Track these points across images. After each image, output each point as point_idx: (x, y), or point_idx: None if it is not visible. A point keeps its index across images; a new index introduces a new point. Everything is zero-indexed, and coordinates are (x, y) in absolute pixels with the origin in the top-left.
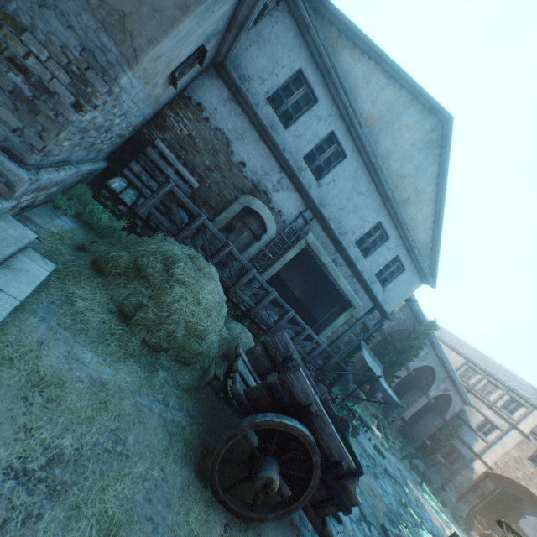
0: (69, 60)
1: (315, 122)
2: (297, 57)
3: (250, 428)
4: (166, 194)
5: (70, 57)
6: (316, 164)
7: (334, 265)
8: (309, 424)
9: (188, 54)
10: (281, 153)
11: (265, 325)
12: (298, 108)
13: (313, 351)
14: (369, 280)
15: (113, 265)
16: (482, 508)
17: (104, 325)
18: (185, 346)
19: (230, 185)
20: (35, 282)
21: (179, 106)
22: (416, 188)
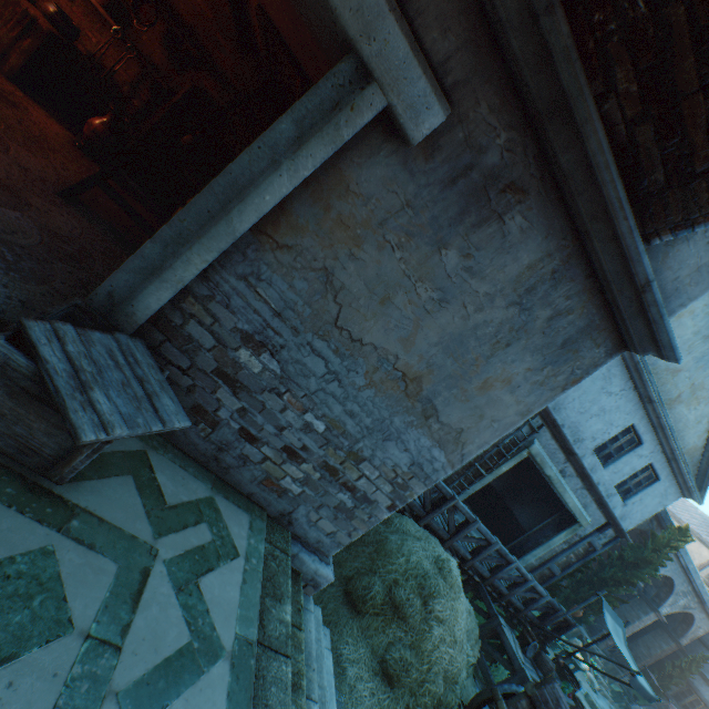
0: (395, 474)
1: None
2: None
3: None
4: None
5: (398, 471)
6: None
7: (560, 476)
8: None
9: None
10: None
11: (477, 573)
12: None
13: (532, 603)
14: (605, 492)
15: (371, 604)
16: None
17: (373, 697)
18: (442, 699)
19: None
20: (332, 685)
21: None
22: (692, 383)
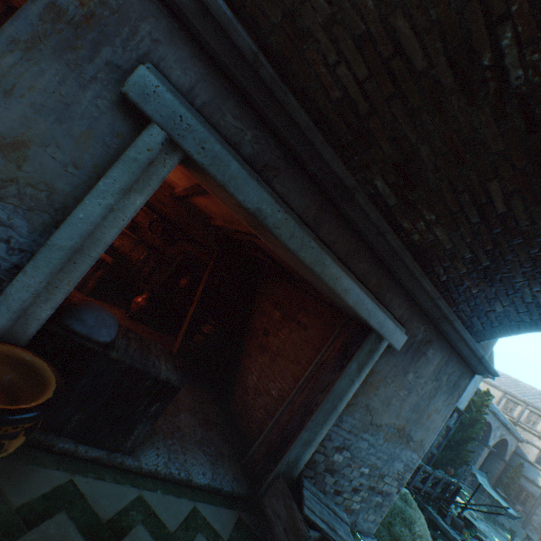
0: (398, 474)
1: None
2: None
3: None
4: None
5: (399, 472)
6: None
7: None
8: None
9: None
10: None
11: None
12: None
13: (436, 485)
14: None
15: None
16: None
17: None
18: None
19: None
20: None
21: None
22: None
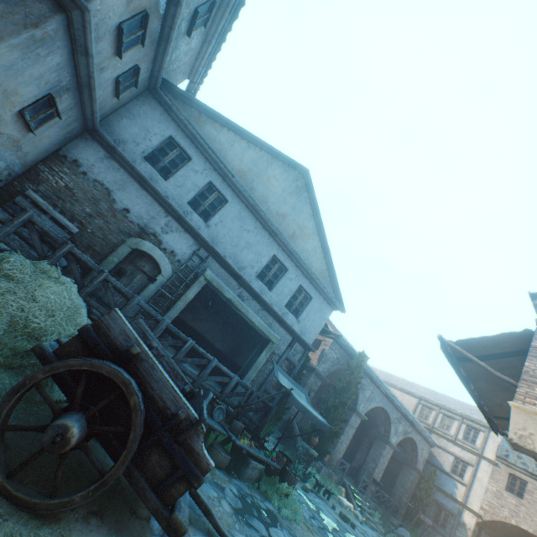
0: None
1: (192, 175)
2: (166, 128)
3: (44, 374)
4: (24, 222)
5: None
6: (202, 209)
7: (241, 300)
8: (134, 372)
9: (33, 96)
10: (164, 198)
11: None
12: (175, 165)
13: (226, 387)
14: (281, 312)
15: None
16: None
17: None
18: (8, 344)
19: (115, 230)
20: None
21: (54, 162)
22: (298, 224)
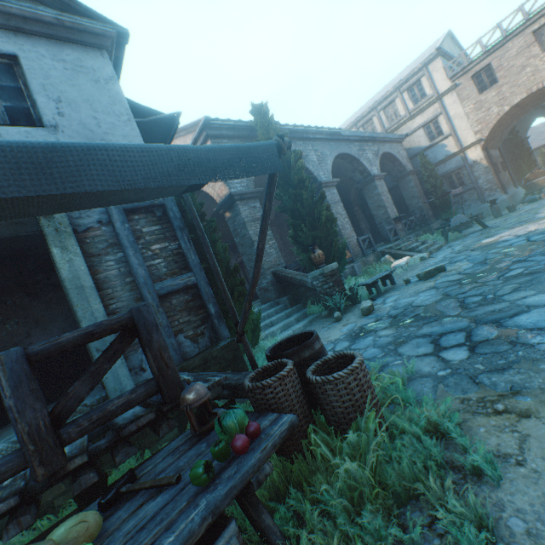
0: None
1: None
2: None
3: None
4: None
5: None
6: None
7: None
8: None
9: None
10: None
11: None
12: None
13: None
14: None
15: None
16: (515, 173)
17: None
18: None
19: None
20: None
21: None
22: None
